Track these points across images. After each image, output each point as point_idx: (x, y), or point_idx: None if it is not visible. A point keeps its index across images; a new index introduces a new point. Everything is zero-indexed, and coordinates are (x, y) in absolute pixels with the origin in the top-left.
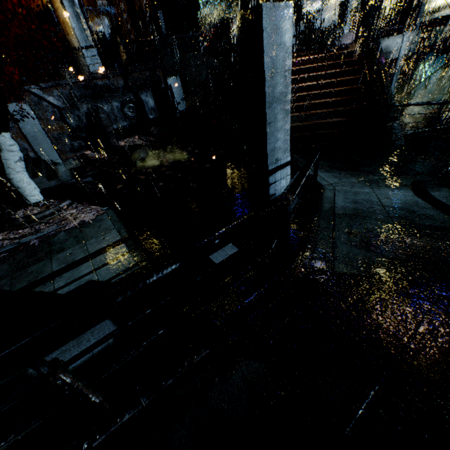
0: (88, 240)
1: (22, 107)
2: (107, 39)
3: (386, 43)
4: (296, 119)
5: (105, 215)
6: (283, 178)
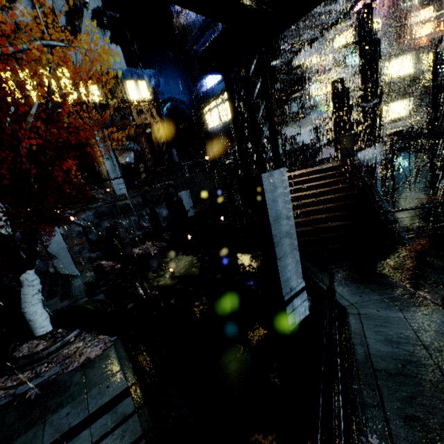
0: (90, 390)
1: (52, 230)
2: (131, 164)
3: (362, 155)
4: (298, 225)
5: (113, 348)
6: (300, 304)
